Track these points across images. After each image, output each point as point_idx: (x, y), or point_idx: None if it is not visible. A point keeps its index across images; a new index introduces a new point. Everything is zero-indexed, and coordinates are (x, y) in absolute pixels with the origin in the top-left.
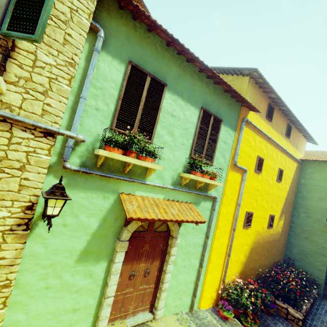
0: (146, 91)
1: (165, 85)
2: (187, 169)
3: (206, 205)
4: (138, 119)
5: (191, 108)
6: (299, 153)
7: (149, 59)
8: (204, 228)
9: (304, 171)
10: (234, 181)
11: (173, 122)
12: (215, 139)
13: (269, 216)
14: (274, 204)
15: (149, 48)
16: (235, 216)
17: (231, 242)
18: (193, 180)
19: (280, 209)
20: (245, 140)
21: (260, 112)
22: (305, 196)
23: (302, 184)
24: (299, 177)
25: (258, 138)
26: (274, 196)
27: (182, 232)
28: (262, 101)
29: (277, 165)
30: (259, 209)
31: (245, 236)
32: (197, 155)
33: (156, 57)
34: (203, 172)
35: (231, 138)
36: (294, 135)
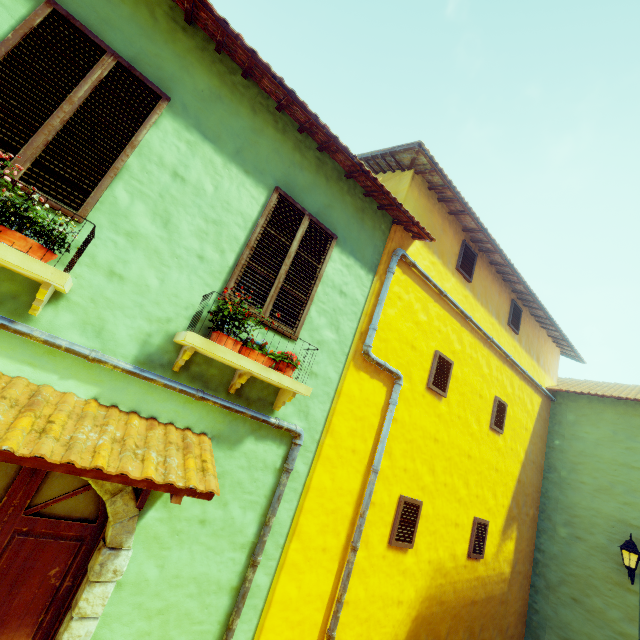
0: (91, 85)
1: (165, 97)
2: (205, 329)
3: (262, 453)
4: (42, 140)
5: (244, 180)
6: (545, 375)
7: (125, 26)
8: (248, 527)
9: (560, 419)
10: (365, 399)
11: (178, 193)
12: (311, 275)
13: (473, 522)
14: (487, 490)
15: (131, 5)
16: (362, 505)
17: (340, 590)
18: (224, 367)
19: (503, 506)
20: (400, 302)
21: (433, 241)
22: (566, 480)
23: (557, 450)
24: (548, 432)
25: (437, 309)
26: (486, 469)
27: (151, 529)
28: (446, 231)
29: (490, 387)
30: (441, 497)
31: (396, 575)
32: (239, 293)
33: (149, 32)
34: (249, 344)
35: (362, 288)
36: (529, 330)
